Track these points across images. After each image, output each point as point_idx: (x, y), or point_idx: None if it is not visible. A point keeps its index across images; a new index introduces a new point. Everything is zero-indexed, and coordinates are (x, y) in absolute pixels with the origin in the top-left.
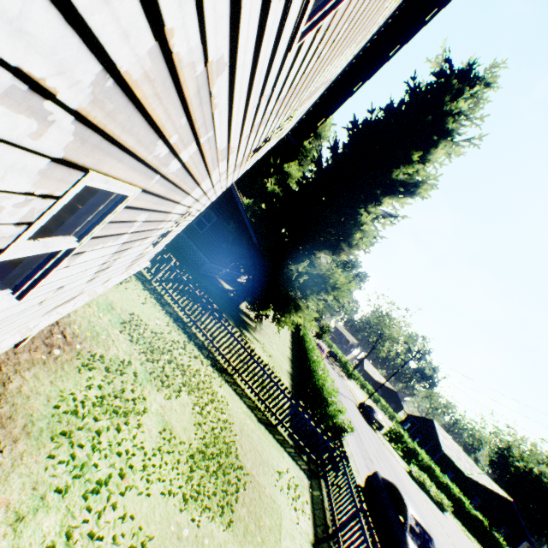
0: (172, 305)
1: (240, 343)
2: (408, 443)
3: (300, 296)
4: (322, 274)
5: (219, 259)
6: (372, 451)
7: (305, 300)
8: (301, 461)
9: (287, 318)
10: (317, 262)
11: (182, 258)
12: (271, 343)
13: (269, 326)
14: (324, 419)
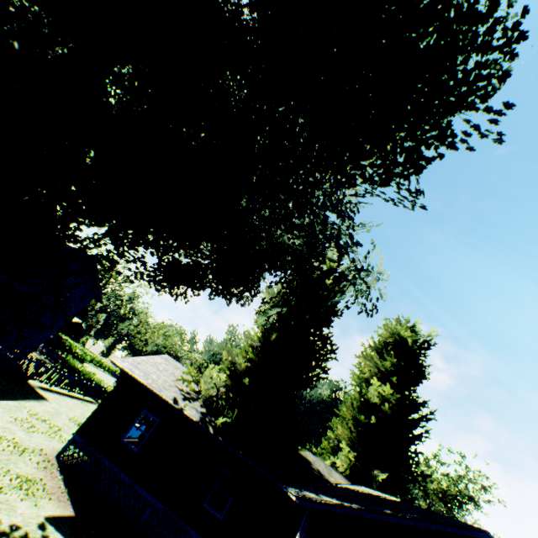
0: None
1: None
2: None
3: None
4: None
5: None
6: None
7: None
8: None
9: None
10: None
11: None
12: None
13: None
14: None
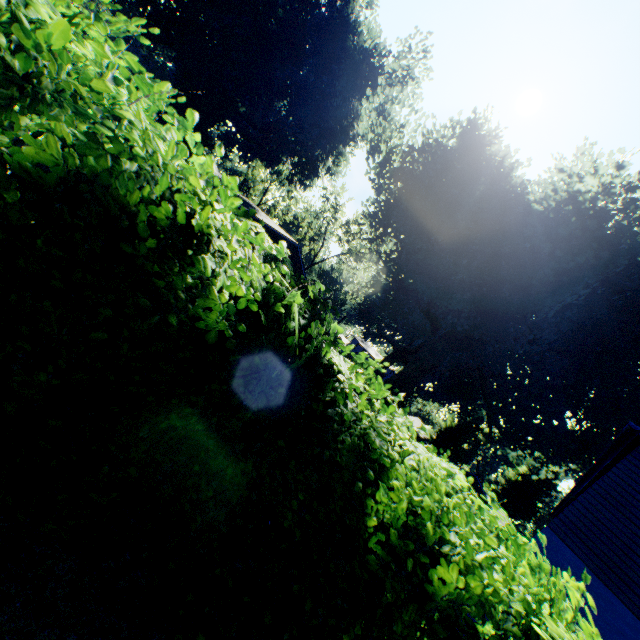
0: None
1: None
2: None
3: None
4: None
5: None
6: None
7: None
8: None
9: None
10: None
11: None
12: None
13: None
14: None
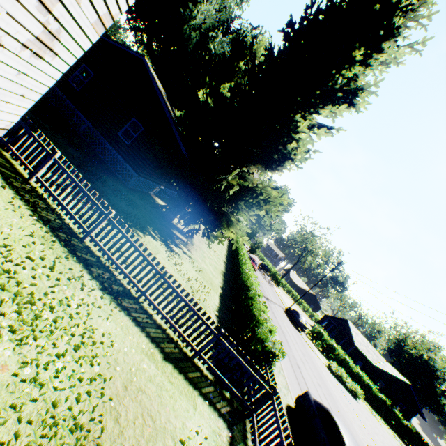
0: (57, 211)
1: (146, 259)
2: (327, 340)
3: (231, 210)
4: (254, 187)
5: (149, 173)
6: (299, 355)
7: (236, 214)
8: (222, 401)
9: (217, 232)
10: (250, 178)
11: (106, 169)
12: (203, 258)
13: (204, 242)
14: (253, 343)
